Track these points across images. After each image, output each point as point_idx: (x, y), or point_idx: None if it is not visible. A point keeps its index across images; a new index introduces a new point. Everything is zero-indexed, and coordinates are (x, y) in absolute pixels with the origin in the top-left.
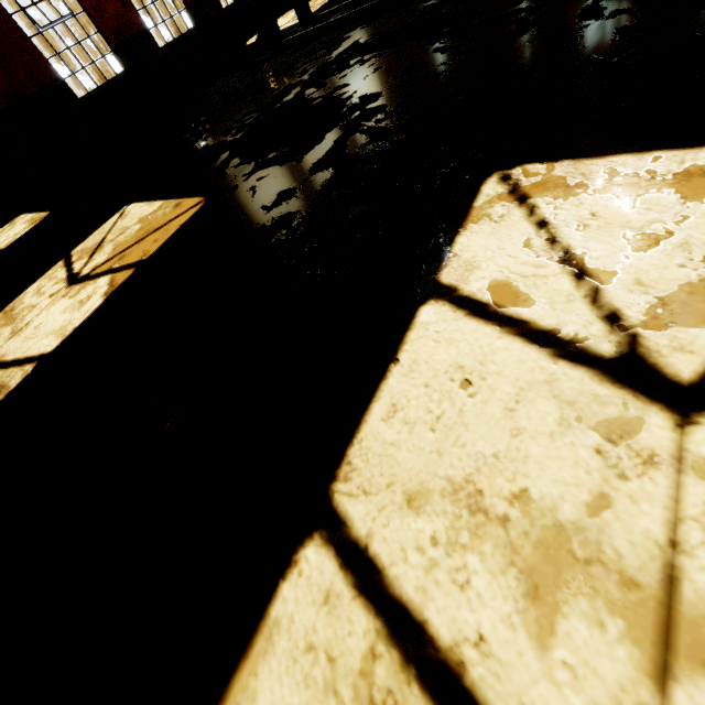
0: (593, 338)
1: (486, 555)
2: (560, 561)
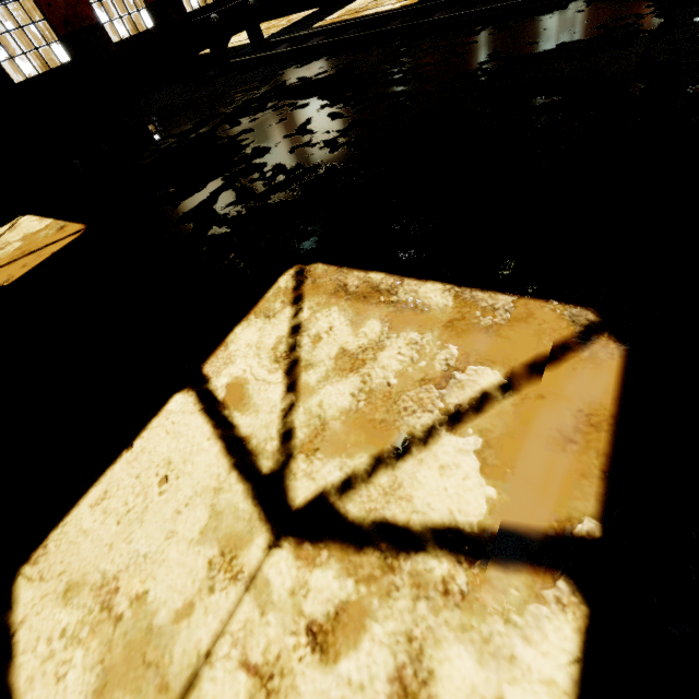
0: (265, 453)
1: (90, 651)
2: (133, 662)
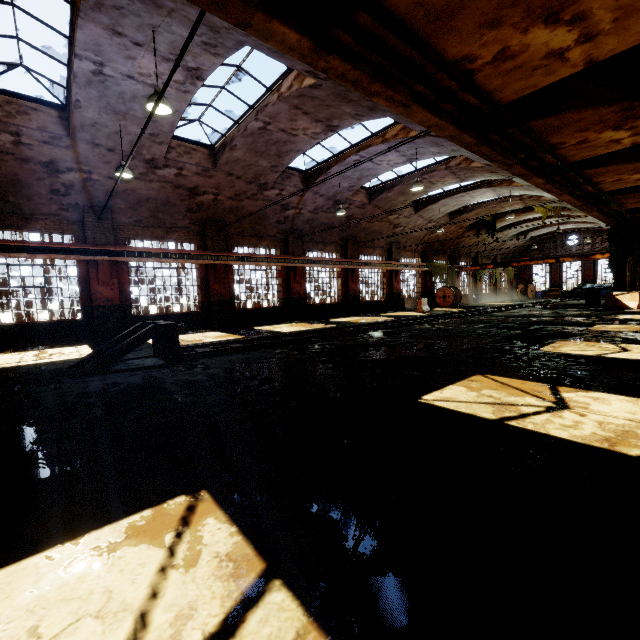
0: (613, 351)
1: None
2: None
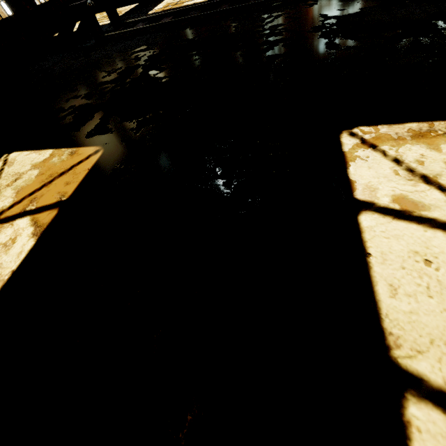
0: None
1: None
2: None
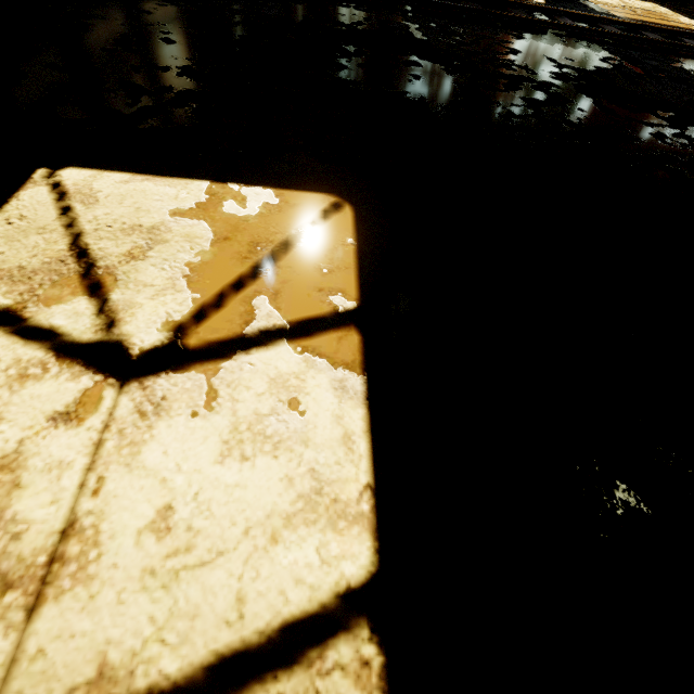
0: None
1: None
2: None
